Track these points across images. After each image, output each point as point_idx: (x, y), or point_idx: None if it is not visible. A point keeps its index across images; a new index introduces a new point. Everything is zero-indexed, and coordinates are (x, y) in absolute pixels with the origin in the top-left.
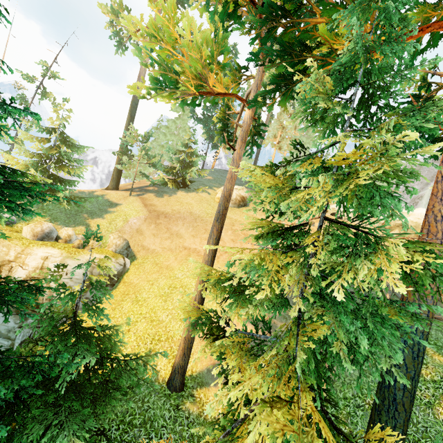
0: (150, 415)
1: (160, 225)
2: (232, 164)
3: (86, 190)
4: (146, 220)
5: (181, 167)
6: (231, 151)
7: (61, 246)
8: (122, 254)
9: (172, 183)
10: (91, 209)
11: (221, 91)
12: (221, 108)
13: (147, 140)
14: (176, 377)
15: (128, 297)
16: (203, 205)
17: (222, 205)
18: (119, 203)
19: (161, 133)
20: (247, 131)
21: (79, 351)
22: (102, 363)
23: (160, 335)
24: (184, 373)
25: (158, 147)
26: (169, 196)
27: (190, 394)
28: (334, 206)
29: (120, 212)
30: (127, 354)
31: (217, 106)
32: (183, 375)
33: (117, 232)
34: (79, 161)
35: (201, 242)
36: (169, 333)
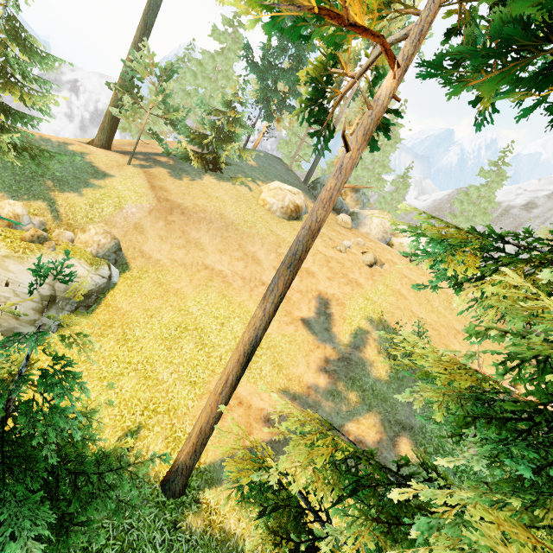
0: (132, 540)
1: (172, 225)
2: (337, 175)
3: (55, 137)
4: (151, 212)
5: (215, 138)
6: (287, 129)
7: (0, 233)
8: (108, 259)
9: (198, 159)
10: (61, 174)
11: (360, 22)
12: (320, 57)
13: (169, 77)
14: (177, 479)
15: (111, 331)
16: (241, 207)
17: (303, 244)
18: (109, 173)
19: (189, 70)
20: (378, 120)
21: (6, 515)
22: (58, 482)
23: (157, 403)
24: (190, 474)
25: (182, 94)
26: (191, 180)
27: (193, 500)
28: (402, 240)
29: (111, 190)
30: (103, 452)
31: (285, 52)
32: (188, 476)
33: (102, 223)
34: (44, 83)
35: (231, 263)
36: (172, 403)
